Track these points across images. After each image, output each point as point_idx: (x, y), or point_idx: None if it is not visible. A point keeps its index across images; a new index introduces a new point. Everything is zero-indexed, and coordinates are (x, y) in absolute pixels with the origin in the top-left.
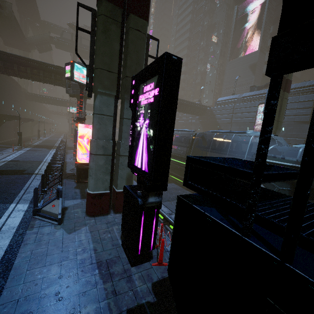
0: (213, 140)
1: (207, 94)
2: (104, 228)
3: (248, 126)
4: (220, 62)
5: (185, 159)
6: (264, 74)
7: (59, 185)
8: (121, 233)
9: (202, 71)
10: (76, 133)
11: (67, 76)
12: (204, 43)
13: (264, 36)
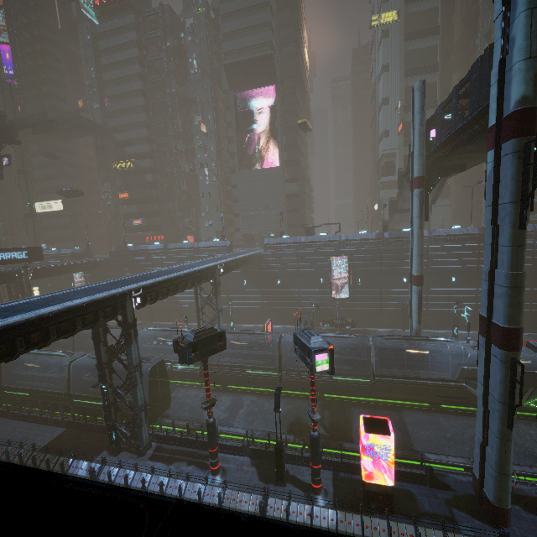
0: (400, 350)
1: (208, 213)
2: (528, 524)
3: (321, 278)
4: (218, 165)
5: (367, 376)
6: (287, 194)
7: (500, 529)
8: (534, 514)
9: (189, 173)
10: (214, 429)
11: (323, 371)
12: (180, 126)
13: (282, 149)
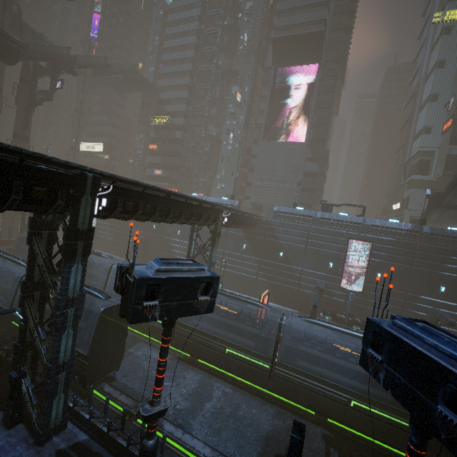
0: None
1: (223, 176)
2: None
3: (332, 261)
4: (243, 133)
5: None
6: (305, 172)
7: None
8: None
9: (214, 137)
10: None
11: None
12: (218, 94)
13: (311, 126)
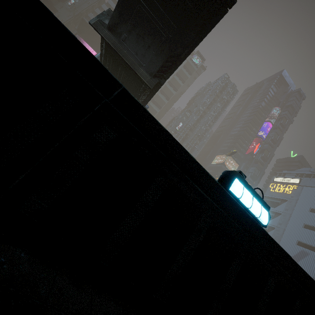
0: None
1: None
2: None
3: None
4: None
5: None
6: None
7: None
8: None
9: None
10: None
11: None
12: None
13: None
